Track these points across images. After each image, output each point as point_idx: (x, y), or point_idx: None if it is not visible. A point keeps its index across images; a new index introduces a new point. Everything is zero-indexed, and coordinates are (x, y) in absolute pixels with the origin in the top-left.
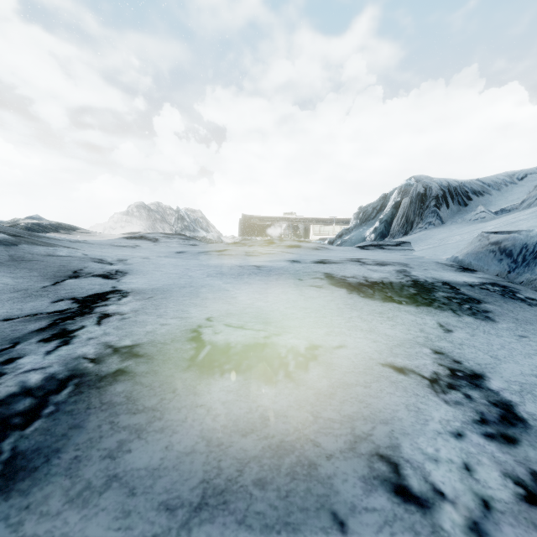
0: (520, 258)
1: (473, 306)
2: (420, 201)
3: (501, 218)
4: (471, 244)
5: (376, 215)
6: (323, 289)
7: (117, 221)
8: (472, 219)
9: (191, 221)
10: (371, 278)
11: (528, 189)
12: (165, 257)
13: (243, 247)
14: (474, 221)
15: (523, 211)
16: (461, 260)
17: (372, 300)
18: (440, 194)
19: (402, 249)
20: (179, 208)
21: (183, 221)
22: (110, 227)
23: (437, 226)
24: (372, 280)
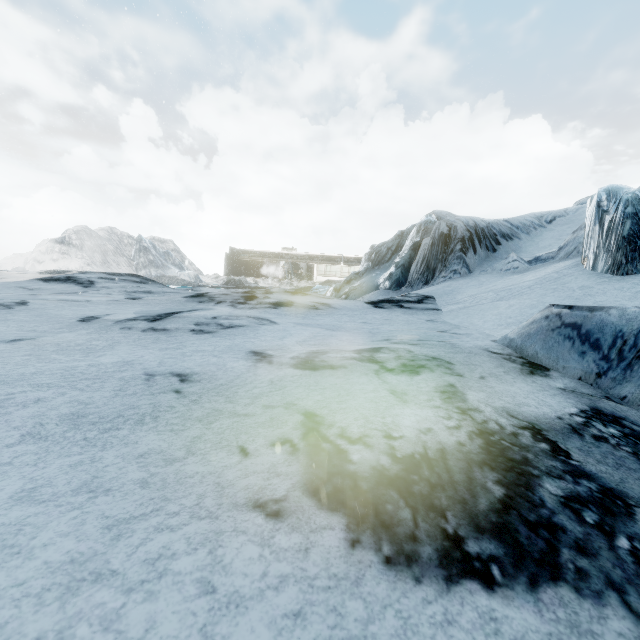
0: (615, 354)
1: (634, 537)
2: (444, 244)
3: (538, 270)
4: (535, 322)
5: (391, 257)
6: (283, 524)
7: (46, 251)
8: (504, 269)
9: (159, 255)
10: (401, 437)
11: (559, 234)
12: (26, 341)
13: (208, 304)
14: (506, 271)
15: (564, 263)
16: (521, 347)
17: (417, 584)
18: (467, 236)
19: (426, 308)
20: (141, 236)
21: (147, 253)
22: (34, 260)
23: (464, 275)
24: (404, 450)
